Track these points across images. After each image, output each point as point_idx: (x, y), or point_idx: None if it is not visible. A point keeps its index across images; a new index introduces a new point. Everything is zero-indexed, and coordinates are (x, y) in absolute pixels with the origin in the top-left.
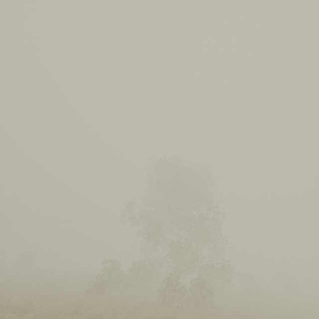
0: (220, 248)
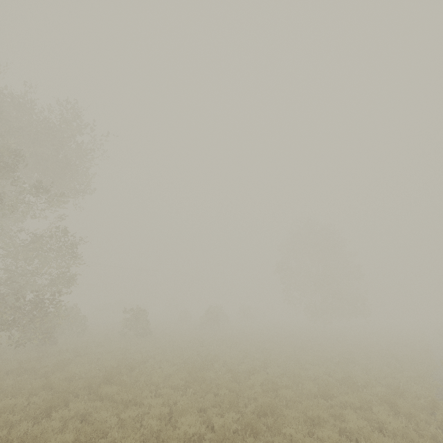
0: (60, 267)
